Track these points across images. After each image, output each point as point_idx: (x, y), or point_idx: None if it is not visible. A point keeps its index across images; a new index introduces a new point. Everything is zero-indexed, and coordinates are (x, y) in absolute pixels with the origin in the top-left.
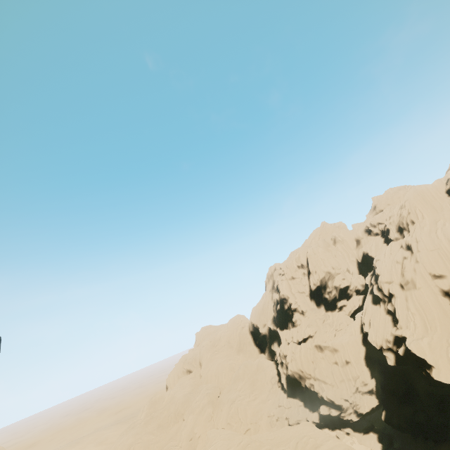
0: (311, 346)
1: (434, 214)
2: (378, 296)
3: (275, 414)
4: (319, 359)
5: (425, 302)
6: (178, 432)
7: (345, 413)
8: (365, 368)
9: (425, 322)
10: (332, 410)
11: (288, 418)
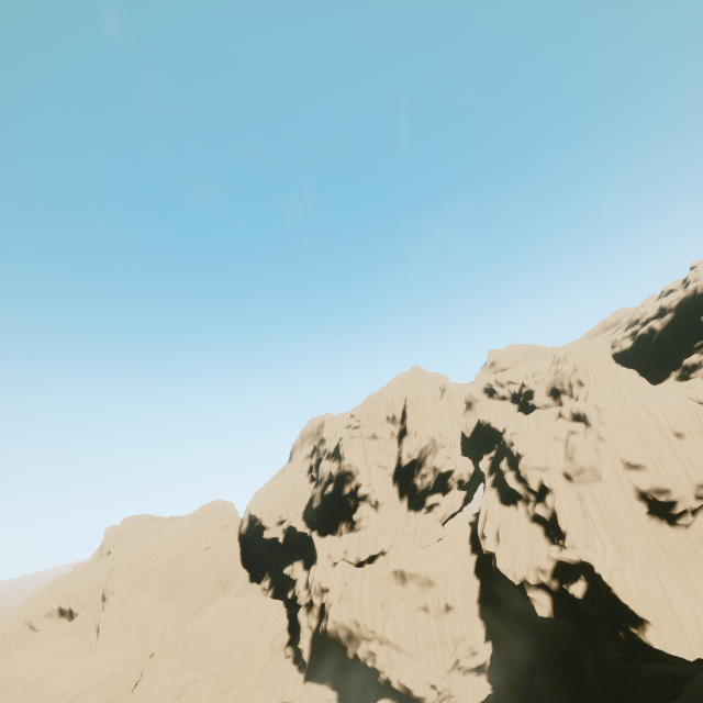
0: (387, 571)
1: (608, 378)
2: (511, 491)
3: None
4: (396, 600)
5: (613, 506)
6: None
7: None
8: (479, 620)
9: (616, 540)
10: None
11: None
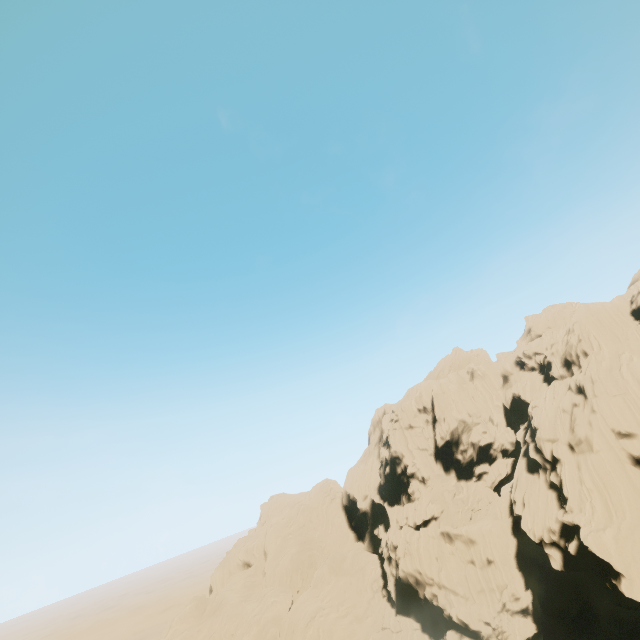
0: (436, 533)
1: (615, 343)
2: (536, 460)
3: None
4: (447, 555)
5: (606, 473)
6: None
7: None
8: (517, 572)
9: (608, 504)
10: (466, 638)
11: None
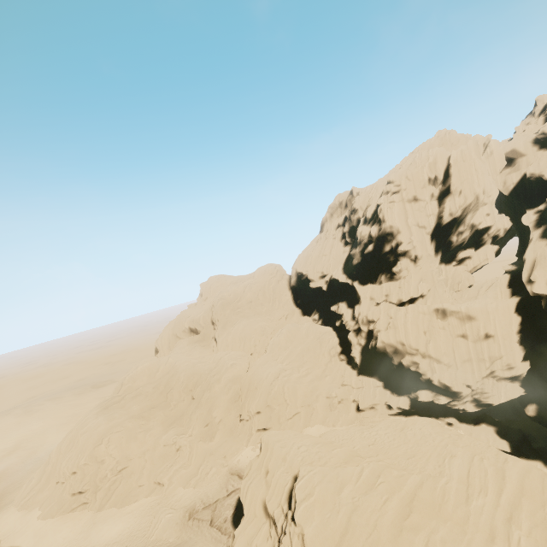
0: (428, 309)
1: None
2: None
3: (339, 395)
4: (437, 329)
5: None
6: (185, 414)
7: (459, 401)
8: (518, 346)
9: None
10: (442, 397)
11: (358, 400)
